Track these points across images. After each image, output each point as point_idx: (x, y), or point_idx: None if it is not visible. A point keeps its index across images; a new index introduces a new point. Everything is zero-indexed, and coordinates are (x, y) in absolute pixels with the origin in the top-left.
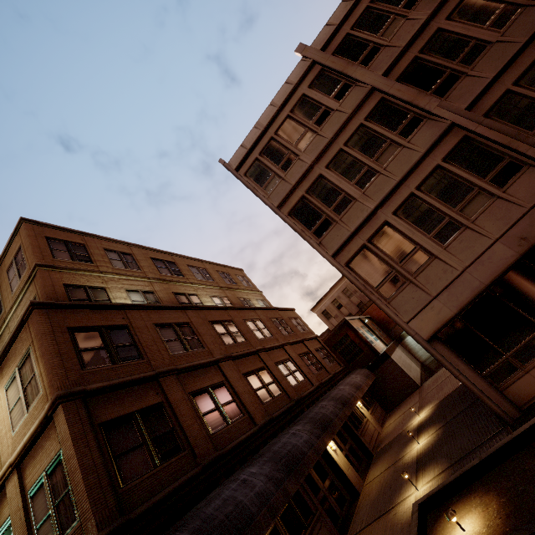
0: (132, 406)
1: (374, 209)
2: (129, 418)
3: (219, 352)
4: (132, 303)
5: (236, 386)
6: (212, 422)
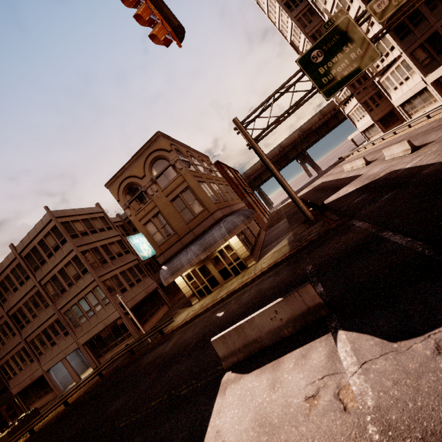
0: None
1: (4, 356)
2: None
3: None
4: None
5: None
6: None
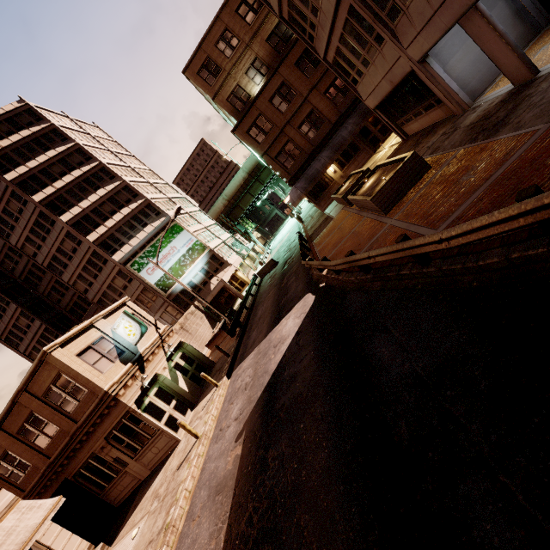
0: (280, 147)
1: (327, 41)
2: (280, 151)
3: (306, 89)
4: (254, 98)
5: (319, 107)
6: (310, 135)
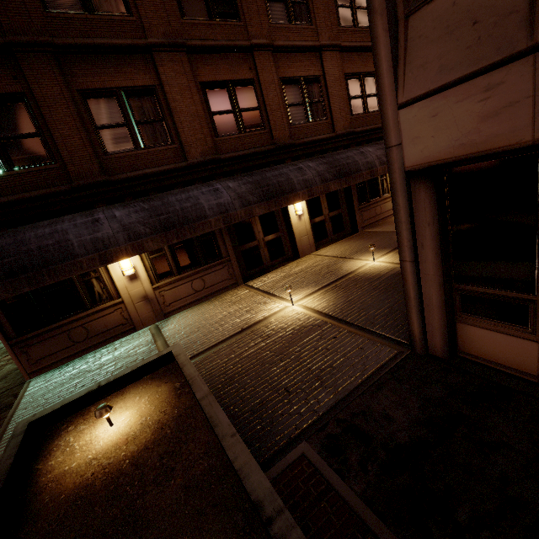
0: None
1: None
2: None
3: (162, 30)
4: None
5: (175, 100)
6: (111, 140)
